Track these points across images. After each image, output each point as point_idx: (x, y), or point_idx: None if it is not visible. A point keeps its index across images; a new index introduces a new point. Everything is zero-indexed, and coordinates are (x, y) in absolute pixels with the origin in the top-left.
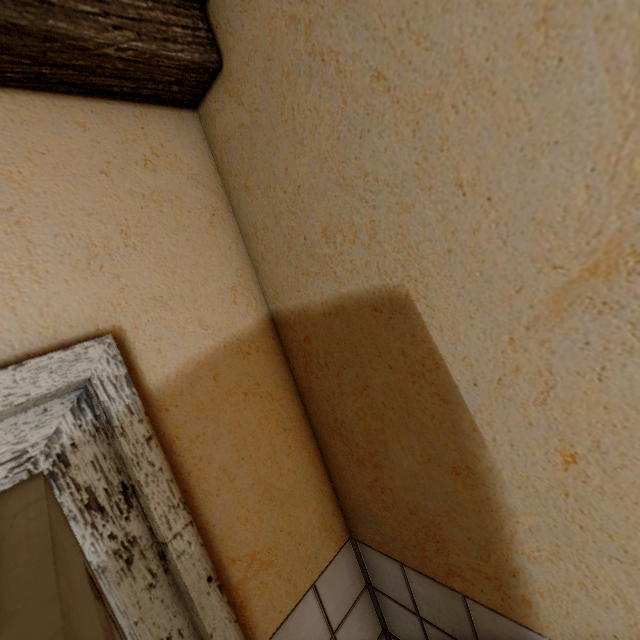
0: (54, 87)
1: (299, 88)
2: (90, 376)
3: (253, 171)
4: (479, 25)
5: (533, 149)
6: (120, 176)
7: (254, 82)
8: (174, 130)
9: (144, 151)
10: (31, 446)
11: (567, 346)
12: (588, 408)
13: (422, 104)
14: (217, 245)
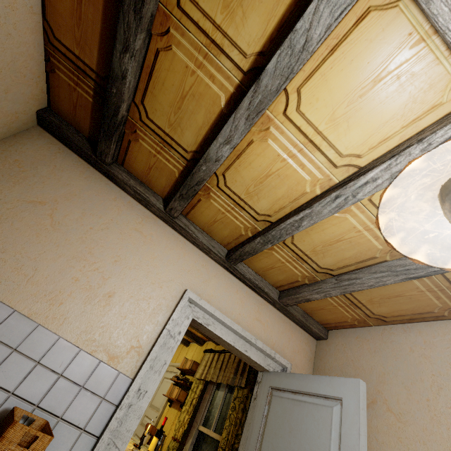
0: (302, 327)
1: (339, 352)
2: (287, 367)
3: (324, 358)
4: (365, 364)
5: (368, 382)
6: (302, 343)
7: (332, 346)
8: (312, 341)
9: (306, 341)
10: (275, 369)
11: (368, 414)
12: (369, 427)
13: (357, 367)
14: (308, 365)
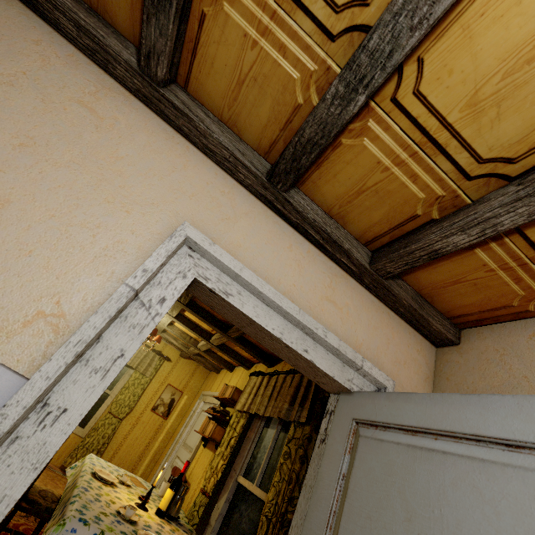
0: (410, 323)
1: (491, 365)
2: (387, 386)
3: (454, 375)
4: None
5: None
6: (410, 349)
7: (471, 354)
8: (428, 348)
9: (418, 348)
10: (364, 389)
11: None
12: None
13: None
14: (424, 387)
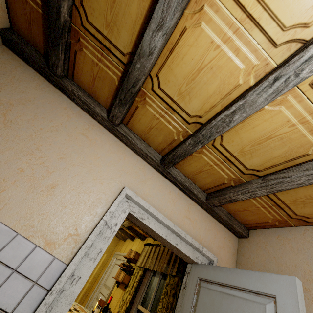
0: (225, 226)
1: (261, 250)
2: (214, 260)
3: (246, 253)
4: (288, 261)
5: None
6: (225, 240)
7: (253, 243)
8: (234, 239)
9: (229, 239)
10: (203, 262)
11: None
12: None
13: (279, 264)
14: (232, 259)
